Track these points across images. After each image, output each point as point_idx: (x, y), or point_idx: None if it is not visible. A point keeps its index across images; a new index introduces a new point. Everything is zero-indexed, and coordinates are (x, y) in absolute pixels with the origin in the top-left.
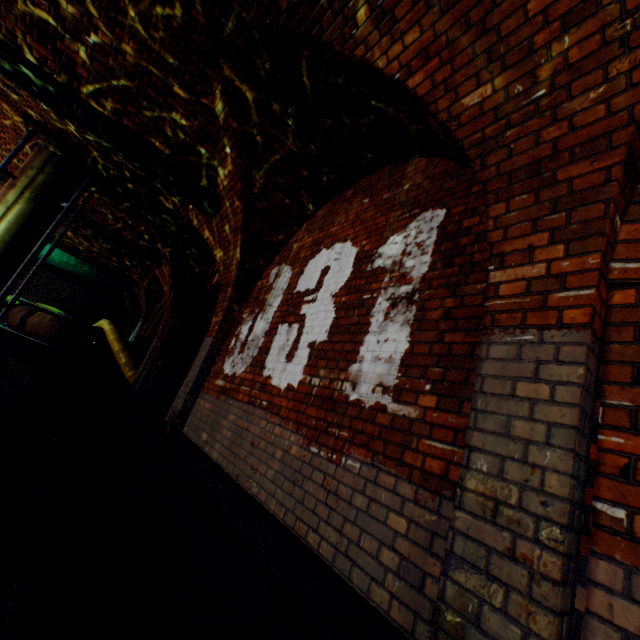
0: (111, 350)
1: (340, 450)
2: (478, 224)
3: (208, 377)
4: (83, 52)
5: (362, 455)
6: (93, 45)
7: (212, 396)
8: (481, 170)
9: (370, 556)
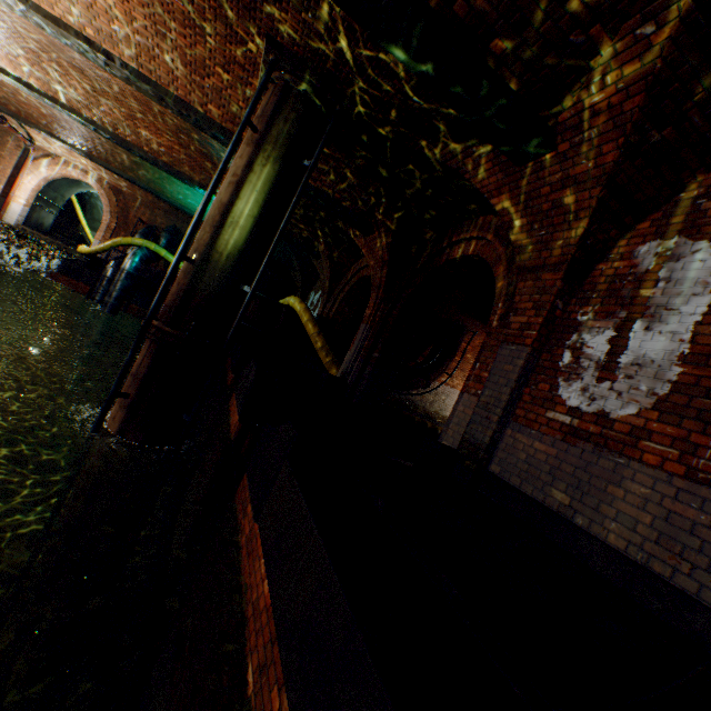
0: (302, 331)
1: None
2: None
3: (517, 401)
4: None
5: None
6: None
7: (547, 435)
8: None
9: None
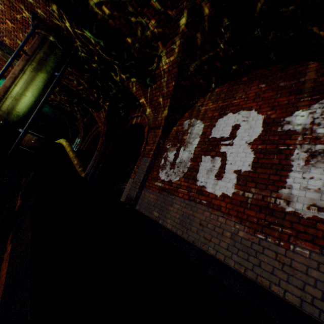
0: (67, 156)
1: (286, 240)
2: None
3: (147, 179)
4: None
5: (309, 246)
6: None
7: (154, 191)
8: None
9: None
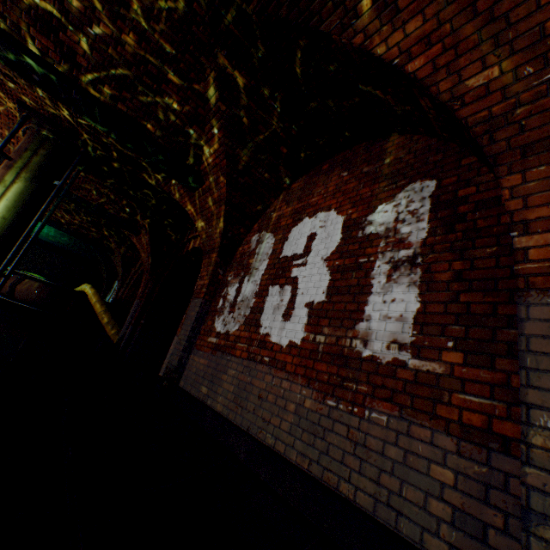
0: (93, 311)
1: (361, 403)
2: (475, 193)
3: (199, 335)
4: (84, 42)
5: (387, 408)
6: (94, 36)
7: (206, 352)
8: (489, 145)
9: (416, 506)
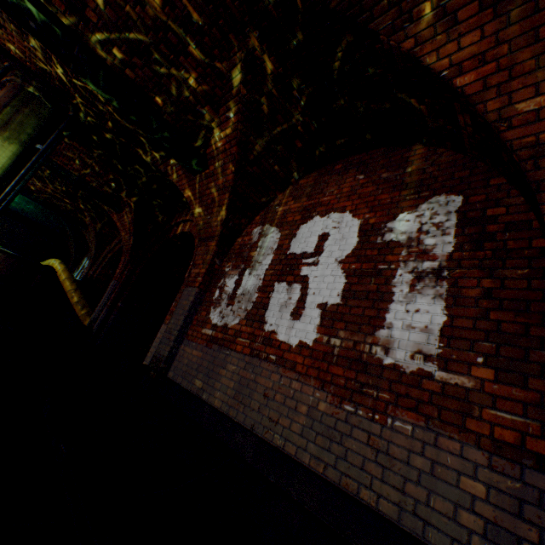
0: (61, 289)
1: (383, 411)
2: (505, 214)
3: (191, 325)
4: None
5: (412, 418)
6: None
7: (200, 344)
8: (533, 170)
9: (446, 517)
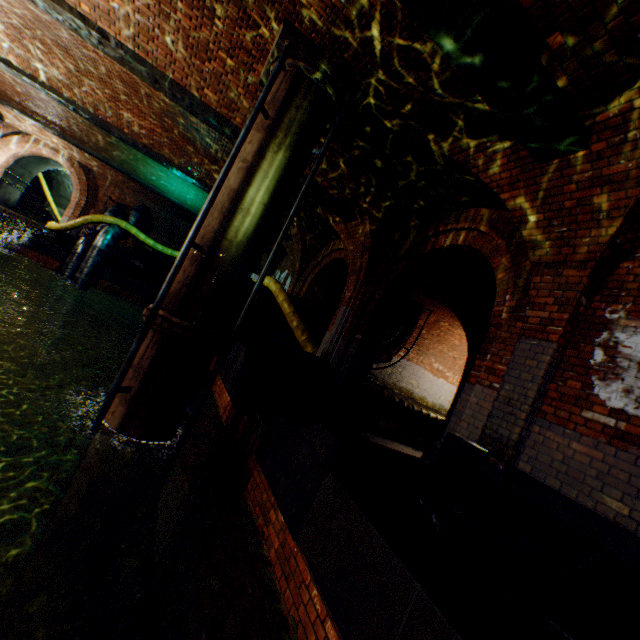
0: (276, 310)
1: None
2: None
3: (543, 397)
4: None
5: None
6: None
7: (587, 436)
8: None
9: None
